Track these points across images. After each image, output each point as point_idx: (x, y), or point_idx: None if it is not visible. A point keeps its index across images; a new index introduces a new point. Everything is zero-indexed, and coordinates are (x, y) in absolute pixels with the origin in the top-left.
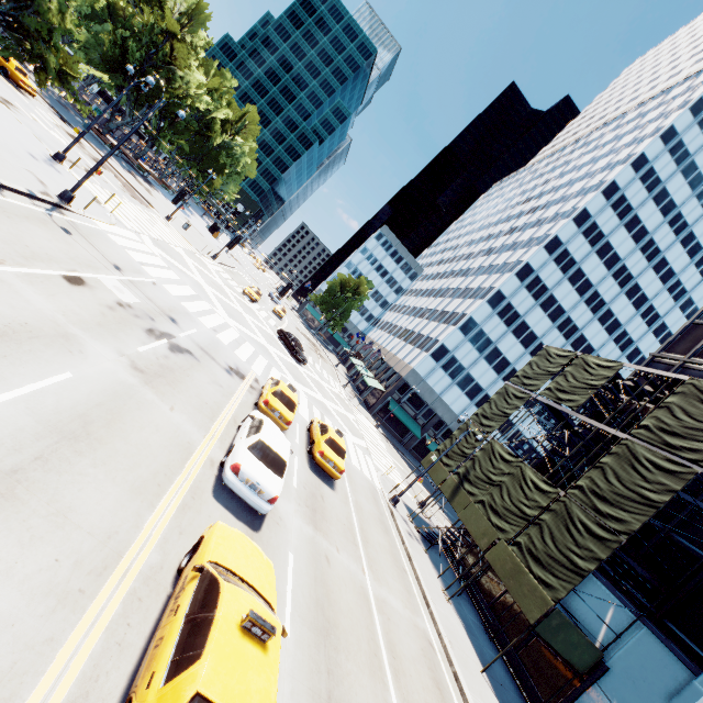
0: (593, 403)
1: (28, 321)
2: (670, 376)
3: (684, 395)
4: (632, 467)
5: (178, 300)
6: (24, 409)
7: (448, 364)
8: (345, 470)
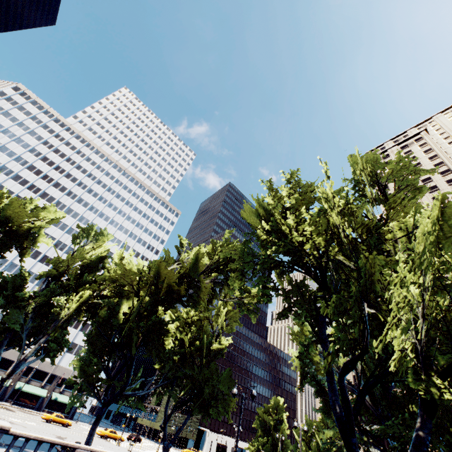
0: None
1: None
2: None
3: None
4: None
5: None
6: None
7: None
8: None
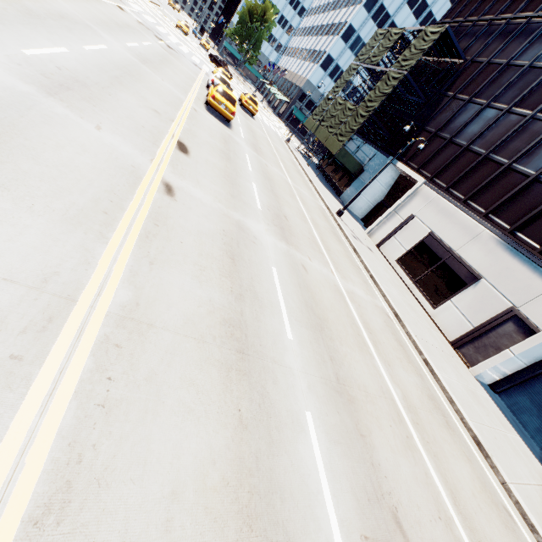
0: (389, 61)
1: (128, 23)
2: (419, 29)
3: (418, 38)
4: (385, 83)
5: (153, 25)
6: (151, 49)
7: (333, 72)
8: (260, 121)
